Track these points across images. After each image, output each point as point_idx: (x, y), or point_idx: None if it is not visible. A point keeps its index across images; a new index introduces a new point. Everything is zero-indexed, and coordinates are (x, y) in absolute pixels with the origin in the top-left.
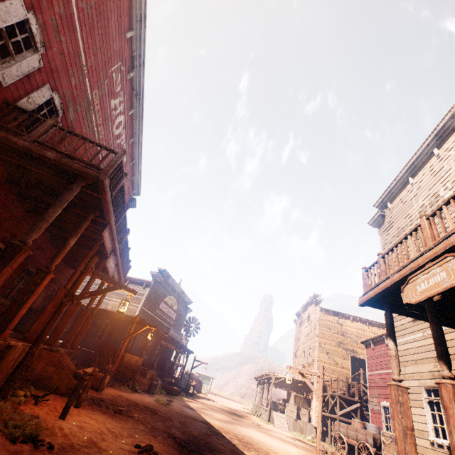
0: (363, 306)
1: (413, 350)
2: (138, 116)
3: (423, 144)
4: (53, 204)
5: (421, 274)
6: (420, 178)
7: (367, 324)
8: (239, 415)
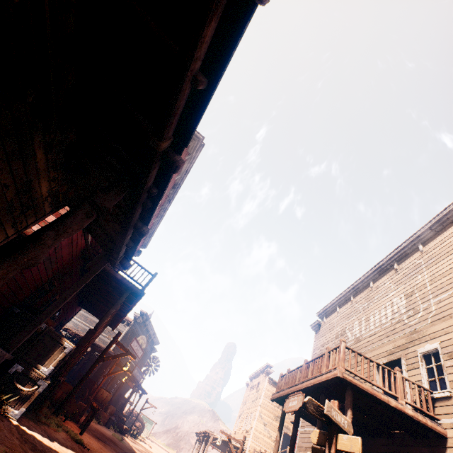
0: (273, 401)
1: (307, 439)
2: (165, 208)
3: (347, 289)
4: (113, 306)
5: (292, 396)
6: (342, 310)
7: None
8: None
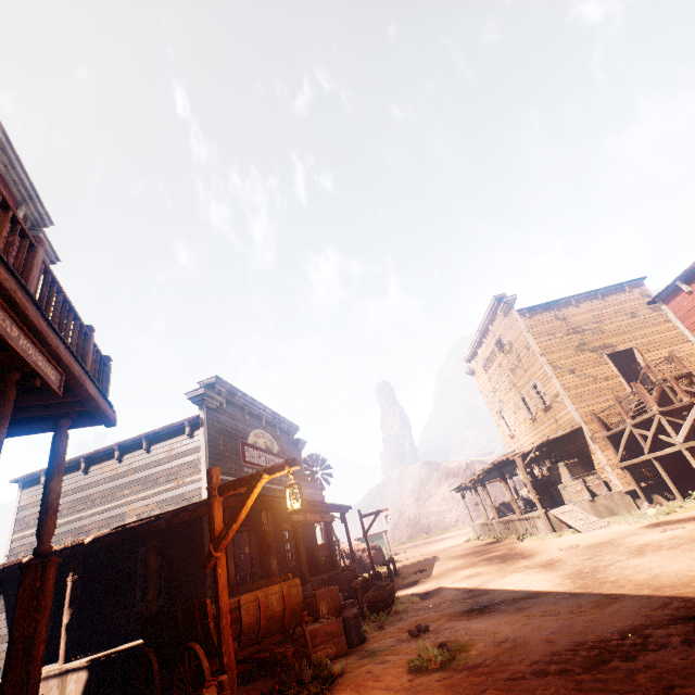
0: None
1: None
2: None
3: None
4: None
5: None
6: None
7: (600, 297)
8: (510, 554)
